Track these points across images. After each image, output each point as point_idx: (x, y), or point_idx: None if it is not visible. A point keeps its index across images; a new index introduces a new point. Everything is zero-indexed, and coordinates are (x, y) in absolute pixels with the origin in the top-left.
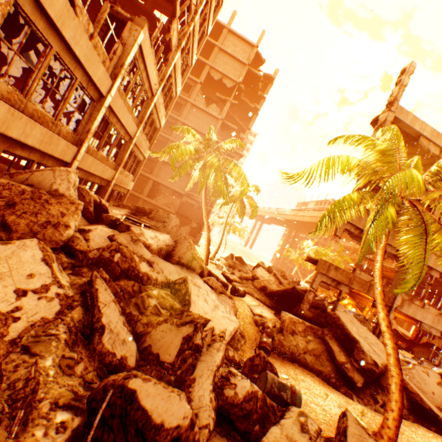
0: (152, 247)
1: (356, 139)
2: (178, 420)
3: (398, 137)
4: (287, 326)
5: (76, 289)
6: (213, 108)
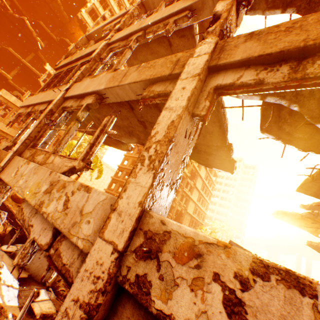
0: None
1: None
2: None
3: None
4: None
5: None
6: None
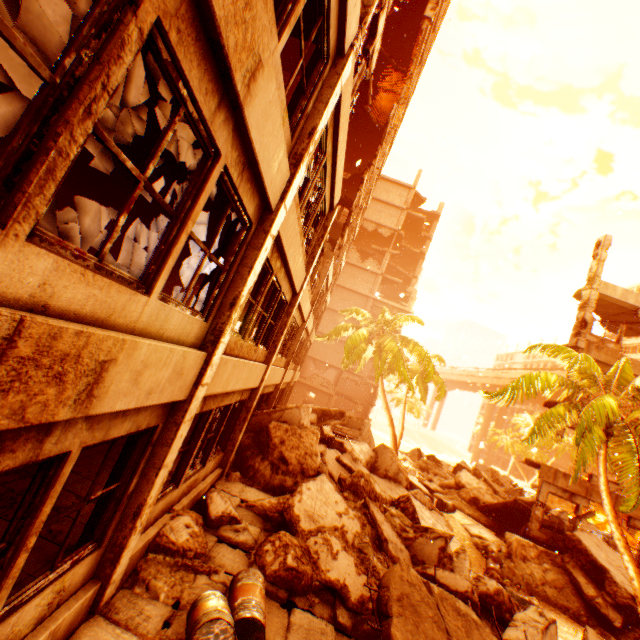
0: (362, 462)
1: (551, 350)
2: (465, 587)
3: (588, 363)
4: (515, 550)
5: (359, 511)
6: (370, 262)
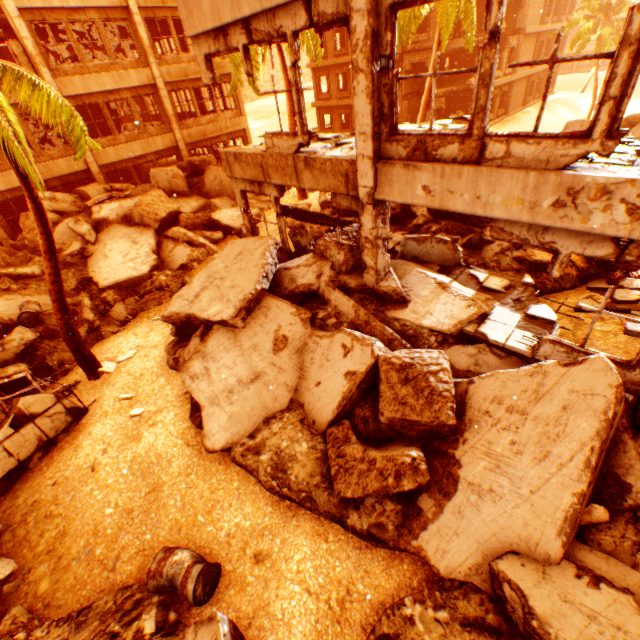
0: (111, 219)
1: None
2: None
3: None
4: None
5: None
6: None
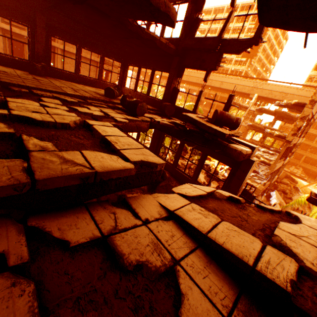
0: None
1: None
2: None
3: None
4: None
5: None
6: None
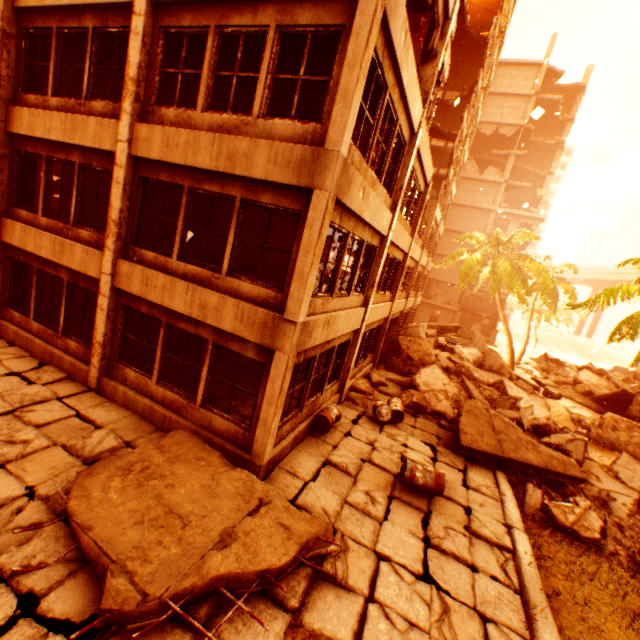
0: (469, 360)
1: None
2: (515, 416)
3: None
4: (606, 422)
5: (457, 384)
6: (490, 171)
